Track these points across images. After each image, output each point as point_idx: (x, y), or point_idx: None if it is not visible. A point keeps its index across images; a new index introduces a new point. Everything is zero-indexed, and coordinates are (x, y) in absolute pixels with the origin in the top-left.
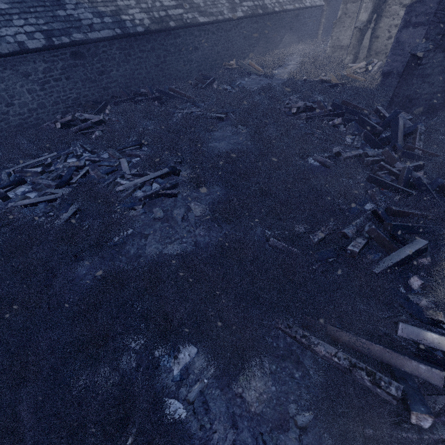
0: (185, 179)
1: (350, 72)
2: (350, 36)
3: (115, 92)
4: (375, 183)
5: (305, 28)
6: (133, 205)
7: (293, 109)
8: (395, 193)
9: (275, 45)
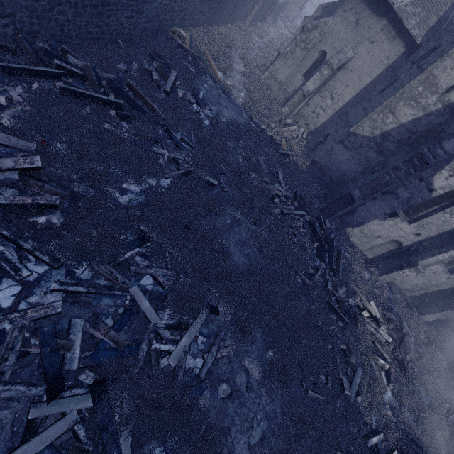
0: (223, 318)
1: (290, 135)
2: (286, 75)
3: (1, 35)
4: (331, 307)
5: (243, 9)
6: (200, 392)
7: (276, 199)
8: (340, 319)
9: (218, 18)
